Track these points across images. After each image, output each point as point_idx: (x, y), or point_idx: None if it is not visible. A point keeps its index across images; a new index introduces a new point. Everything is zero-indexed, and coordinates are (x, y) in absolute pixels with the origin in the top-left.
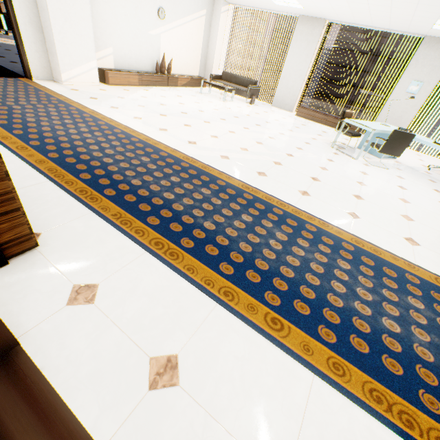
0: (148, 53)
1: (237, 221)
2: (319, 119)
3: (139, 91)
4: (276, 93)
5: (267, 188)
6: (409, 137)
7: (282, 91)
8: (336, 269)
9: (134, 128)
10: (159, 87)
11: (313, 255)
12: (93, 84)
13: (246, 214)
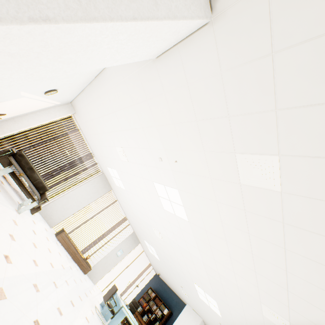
0: None
1: None
2: (72, 251)
3: None
4: (52, 203)
5: None
6: None
7: (58, 205)
8: None
9: None
10: None
11: None
12: None
13: None
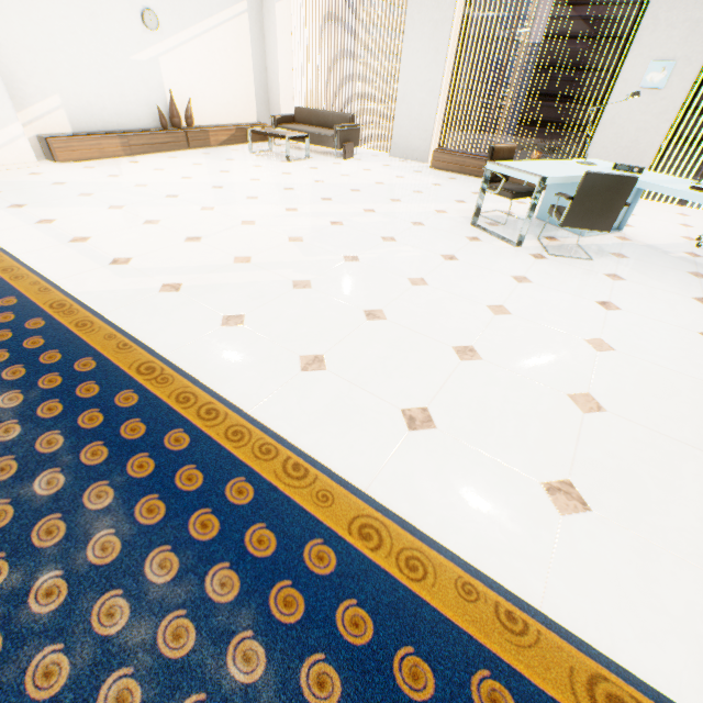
0: (140, 95)
1: (3, 500)
2: (473, 168)
3: (114, 167)
4: (393, 131)
5: (214, 360)
6: (623, 184)
7: (403, 125)
8: (195, 696)
9: (9, 245)
10: (170, 153)
11: (157, 625)
12: (24, 165)
13: (58, 469)
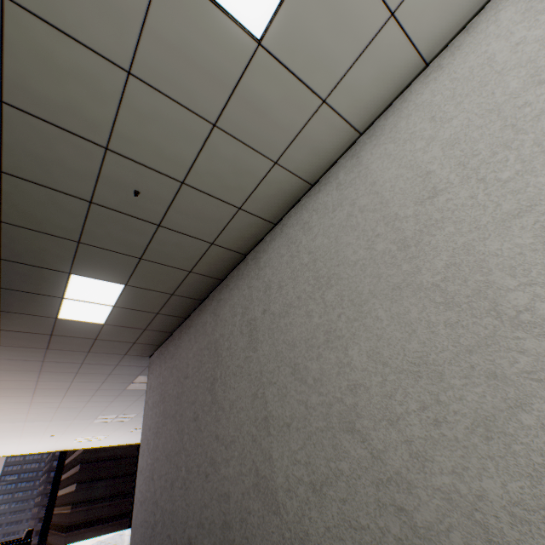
0: None
1: None
2: None
3: None
4: None
5: None
6: None
7: None
8: None
9: None
10: None
11: None
12: None
13: None
